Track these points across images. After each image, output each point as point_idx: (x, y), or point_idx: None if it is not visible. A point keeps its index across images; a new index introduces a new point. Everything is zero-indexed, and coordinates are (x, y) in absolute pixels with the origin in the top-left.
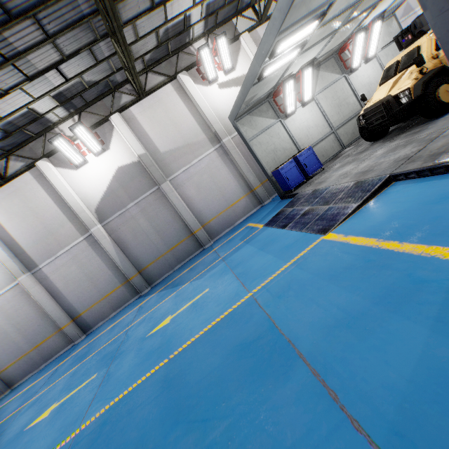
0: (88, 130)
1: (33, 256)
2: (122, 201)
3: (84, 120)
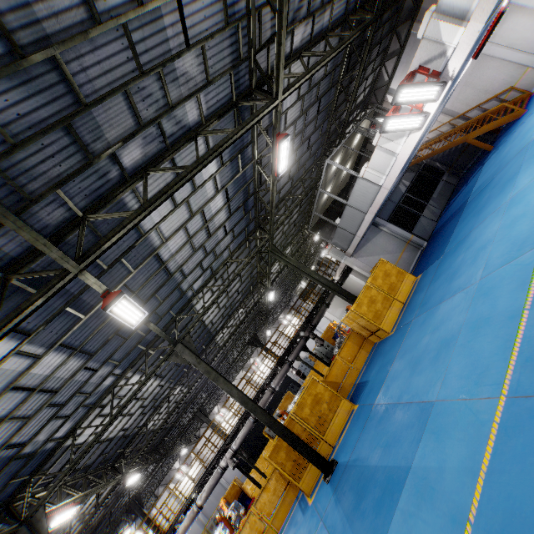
0: (185, 466)
1: None
2: None
3: (181, 459)
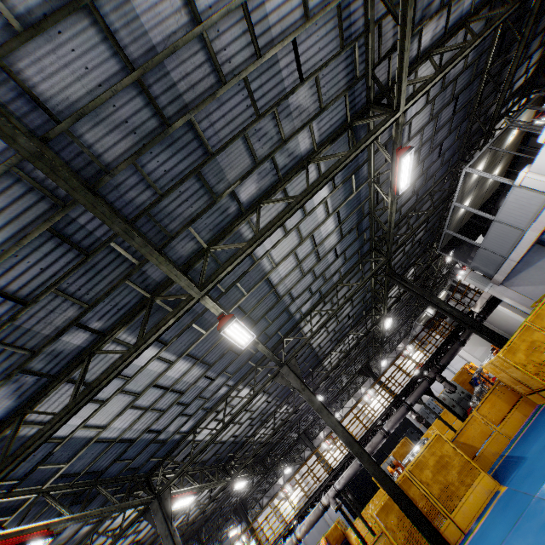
0: (288, 484)
1: None
2: None
3: (285, 476)
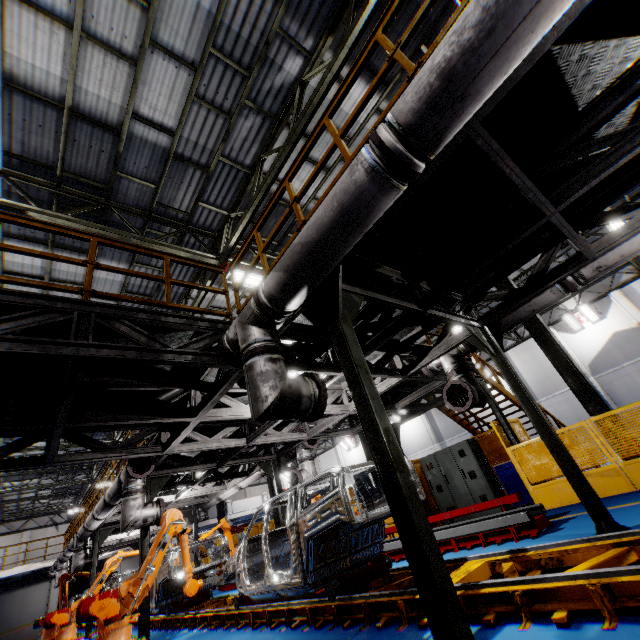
0: (590, 307)
1: (535, 392)
2: (615, 360)
3: (583, 297)
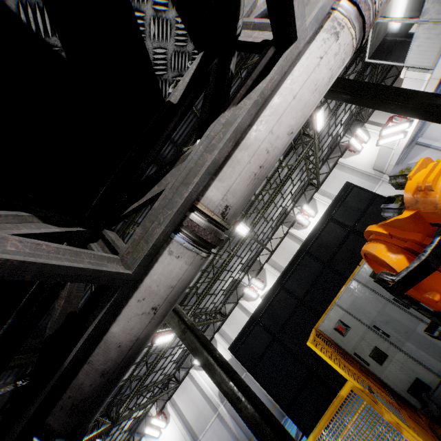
0: None
1: (195, 430)
2: None
3: None
